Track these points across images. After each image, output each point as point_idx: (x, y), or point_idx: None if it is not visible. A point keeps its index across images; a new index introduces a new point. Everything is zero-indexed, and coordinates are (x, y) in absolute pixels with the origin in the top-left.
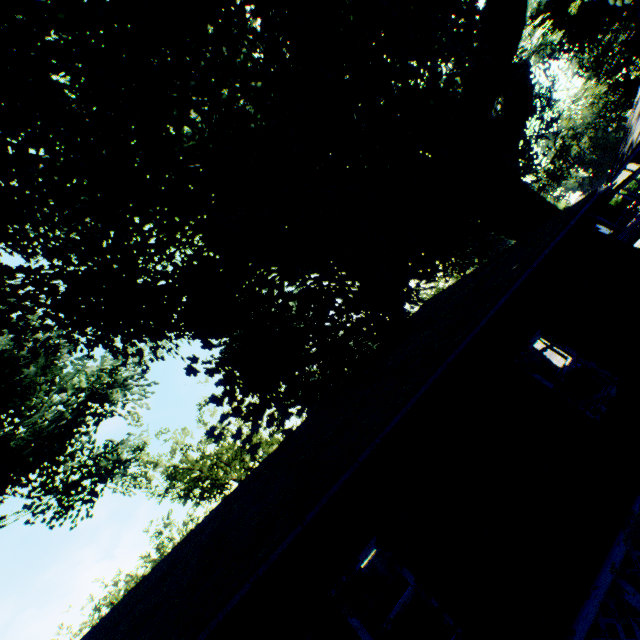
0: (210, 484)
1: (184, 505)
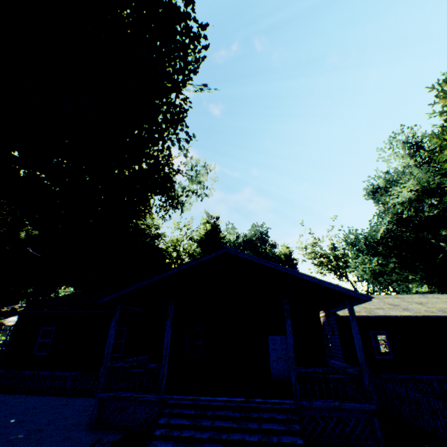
0: None
1: None
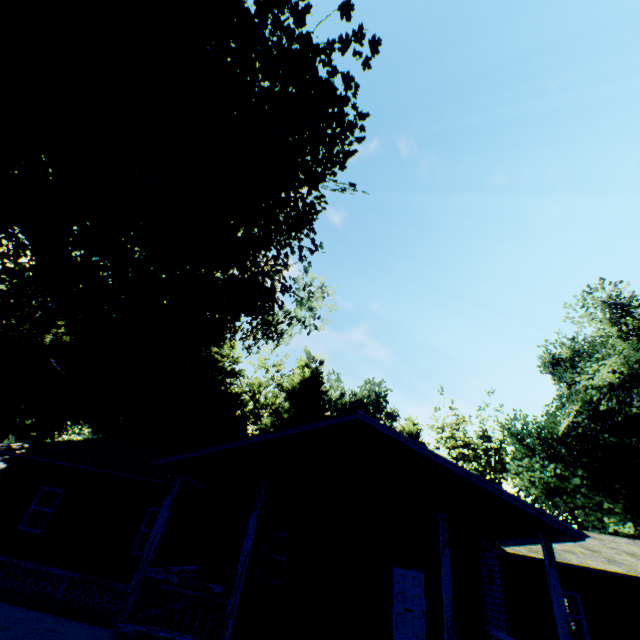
0: None
1: None
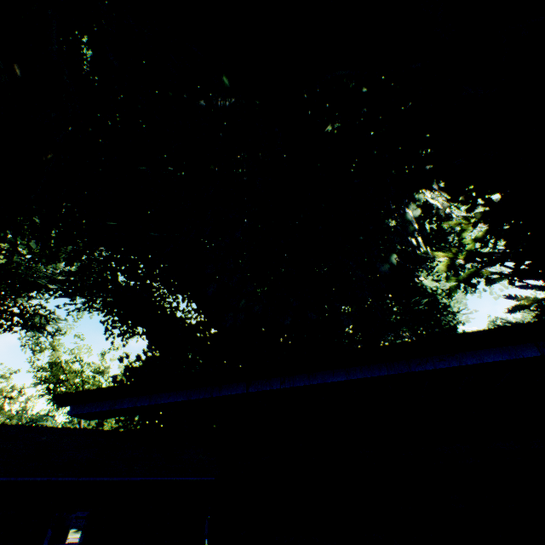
0: (62, 392)
1: (35, 385)
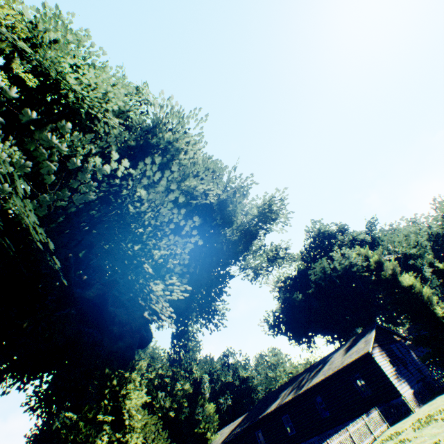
0: None
1: None
